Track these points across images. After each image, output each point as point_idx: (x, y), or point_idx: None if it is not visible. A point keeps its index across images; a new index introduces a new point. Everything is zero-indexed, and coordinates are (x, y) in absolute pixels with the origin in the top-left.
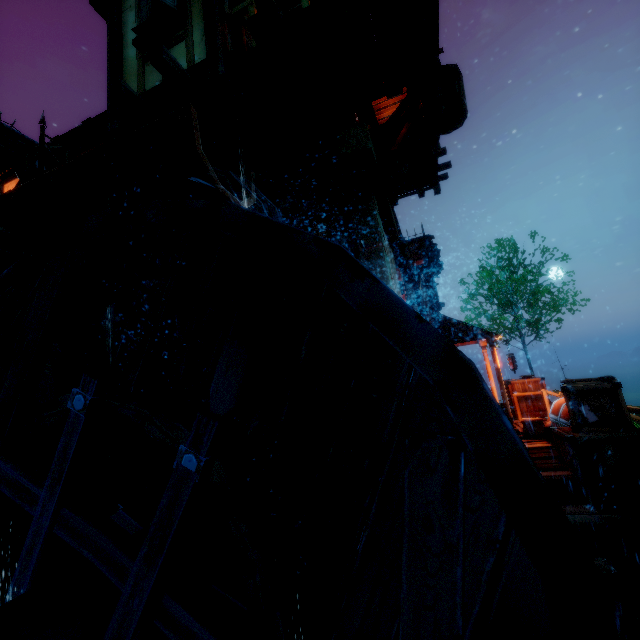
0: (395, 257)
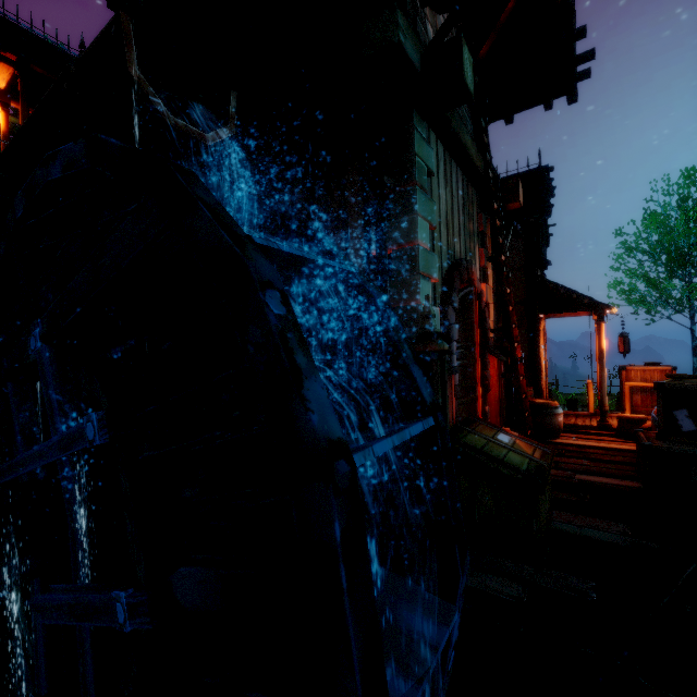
0: (482, 198)
